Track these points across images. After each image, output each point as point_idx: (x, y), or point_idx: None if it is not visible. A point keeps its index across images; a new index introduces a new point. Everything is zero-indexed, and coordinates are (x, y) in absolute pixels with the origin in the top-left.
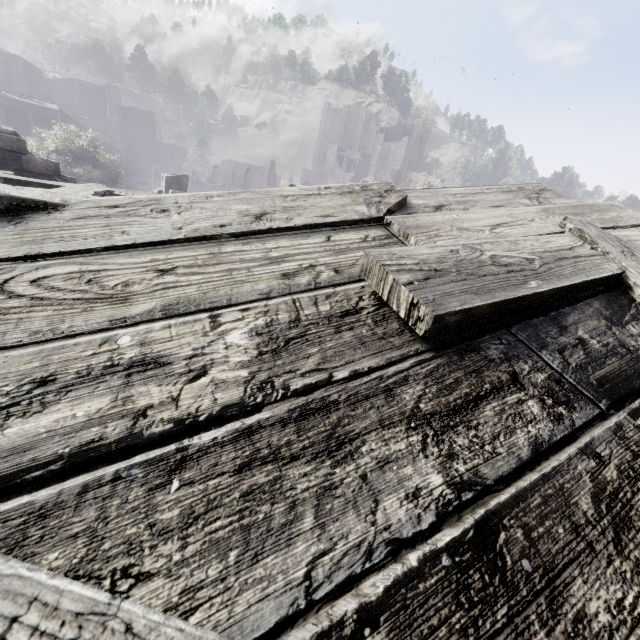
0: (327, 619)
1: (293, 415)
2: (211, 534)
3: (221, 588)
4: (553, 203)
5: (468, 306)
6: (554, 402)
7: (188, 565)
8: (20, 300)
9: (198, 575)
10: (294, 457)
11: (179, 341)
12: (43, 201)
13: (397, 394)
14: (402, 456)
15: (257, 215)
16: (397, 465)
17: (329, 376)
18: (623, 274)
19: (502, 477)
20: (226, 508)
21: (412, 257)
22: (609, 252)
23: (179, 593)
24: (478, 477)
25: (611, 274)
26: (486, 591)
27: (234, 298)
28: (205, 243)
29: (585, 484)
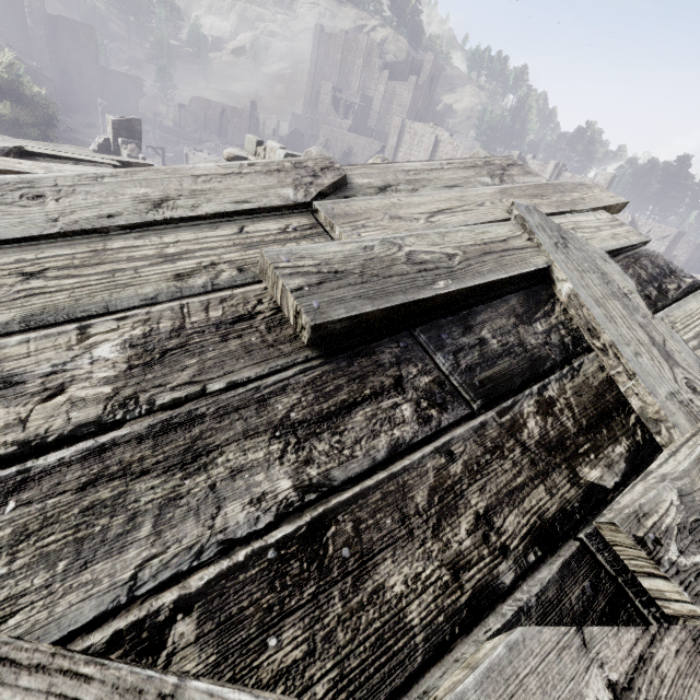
0: (143, 610)
1: (152, 431)
2: (41, 548)
3: (44, 594)
4: (516, 182)
5: (354, 313)
6: (429, 405)
7: (13, 577)
8: None
9: (22, 585)
10: (144, 472)
11: (37, 357)
12: None
13: (270, 404)
14: (257, 465)
15: (156, 201)
16: (249, 473)
17: (201, 389)
18: (550, 268)
19: (350, 478)
20: (61, 524)
21: (314, 257)
22: (542, 244)
23: (0, 601)
24: (327, 480)
25: (533, 269)
26: (300, 576)
27: (111, 305)
28: (87, 238)
29: (428, 480)
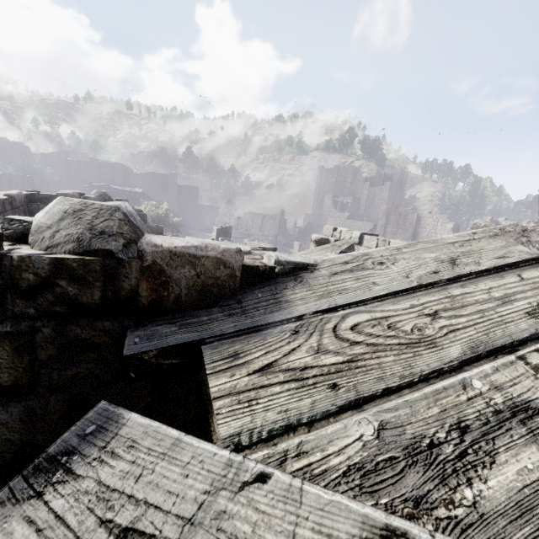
0: None
1: None
2: None
3: None
4: None
5: None
6: None
7: None
8: (362, 346)
9: None
10: None
11: (524, 385)
12: (306, 263)
13: None
14: None
15: (450, 261)
16: None
17: None
18: None
19: None
20: None
21: None
22: None
23: None
24: None
25: None
26: None
27: (517, 339)
28: (433, 288)
29: None
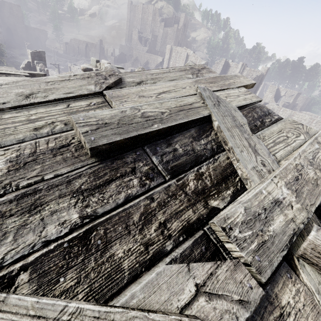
0: (5, 271)
1: (16, 198)
2: None
3: None
4: (204, 76)
5: (110, 141)
6: (145, 178)
7: None
8: None
9: None
10: (11, 215)
11: None
12: None
13: (72, 183)
14: (63, 209)
15: (27, 95)
16: (59, 213)
17: (41, 178)
18: (210, 115)
19: (105, 212)
20: None
21: (96, 117)
22: (207, 105)
23: None
24: (94, 213)
25: (201, 116)
26: (77, 253)
27: (2, 144)
28: None
29: (140, 210)
